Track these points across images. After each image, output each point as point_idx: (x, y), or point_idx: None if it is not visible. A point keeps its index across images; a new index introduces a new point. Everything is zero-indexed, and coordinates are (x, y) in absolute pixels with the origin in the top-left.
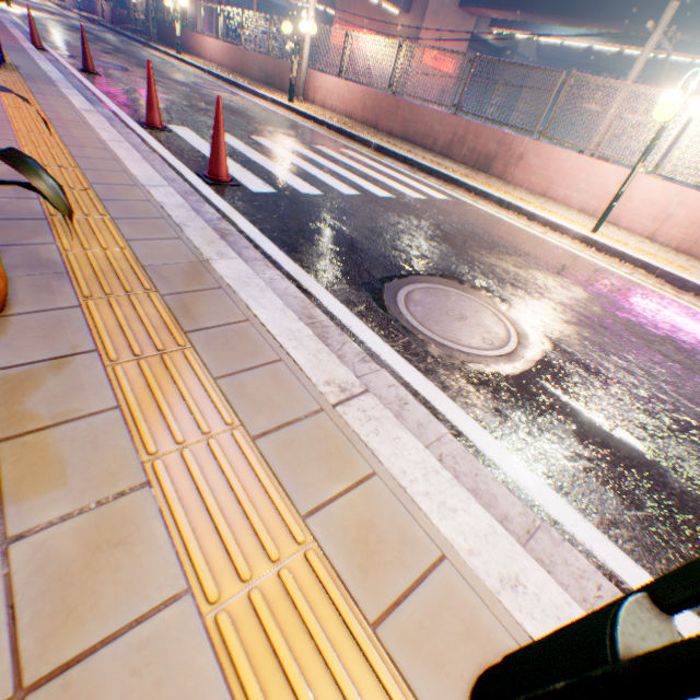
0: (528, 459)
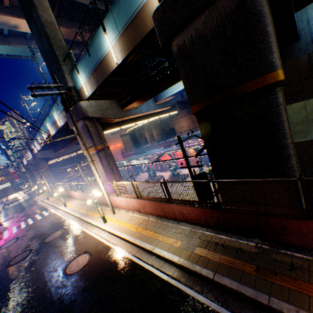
0: None
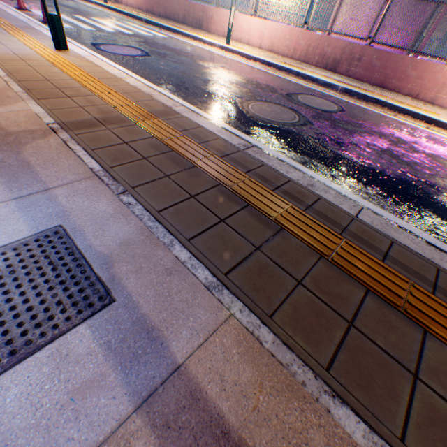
0: (112, 61)
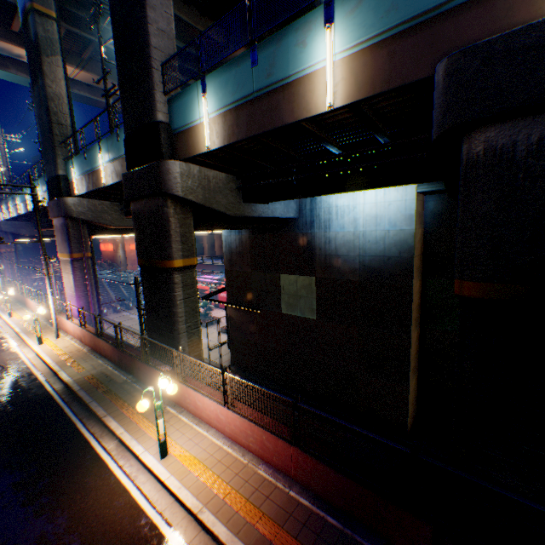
0: None
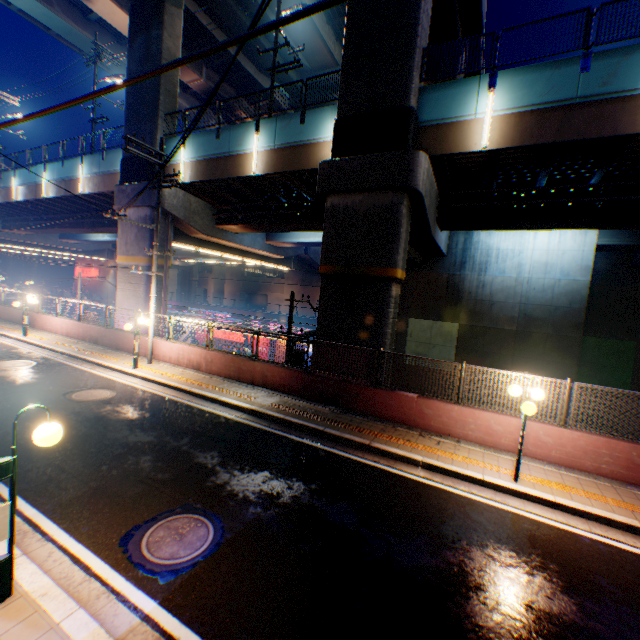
0: None
